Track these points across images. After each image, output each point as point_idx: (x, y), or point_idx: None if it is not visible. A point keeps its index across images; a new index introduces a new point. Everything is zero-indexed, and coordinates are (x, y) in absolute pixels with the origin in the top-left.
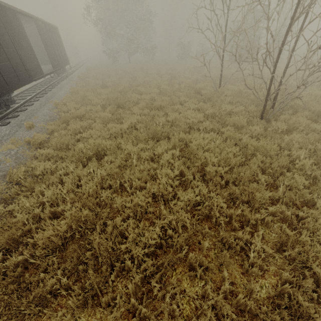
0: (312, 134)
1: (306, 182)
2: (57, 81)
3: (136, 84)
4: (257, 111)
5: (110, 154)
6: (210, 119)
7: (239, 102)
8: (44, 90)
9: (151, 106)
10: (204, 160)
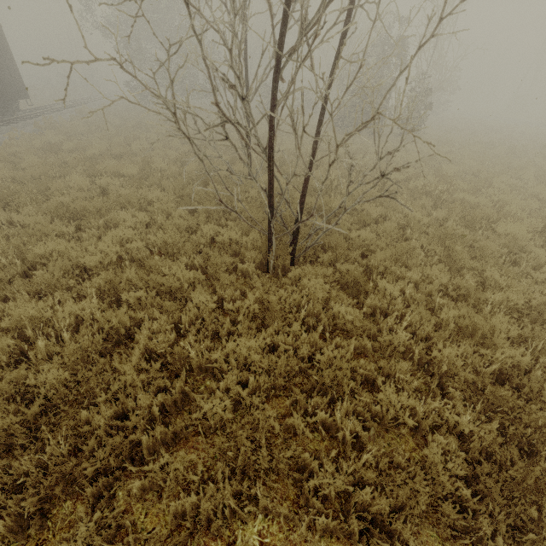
0: (311, 334)
1: None
2: None
3: (120, 152)
4: (262, 246)
5: None
6: (155, 255)
7: (255, 218)
8: None
9: (62, 208)
10: None
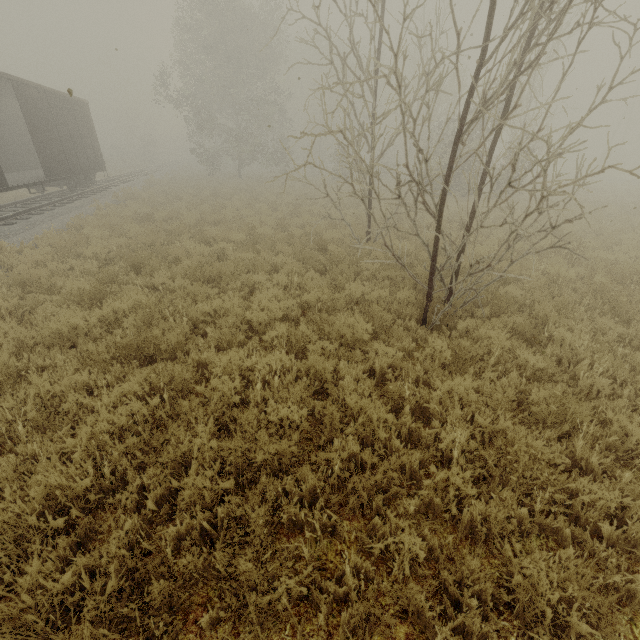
0: (511, 378)
1: (422, 557)
2: (62, 200)
3: (215, 220)
4: (416, 303)
5: (2, 393)
6: (309, 313)
7: (392, 277)
8: (14, 216)
9: (198, 271)
10: (191, 445)
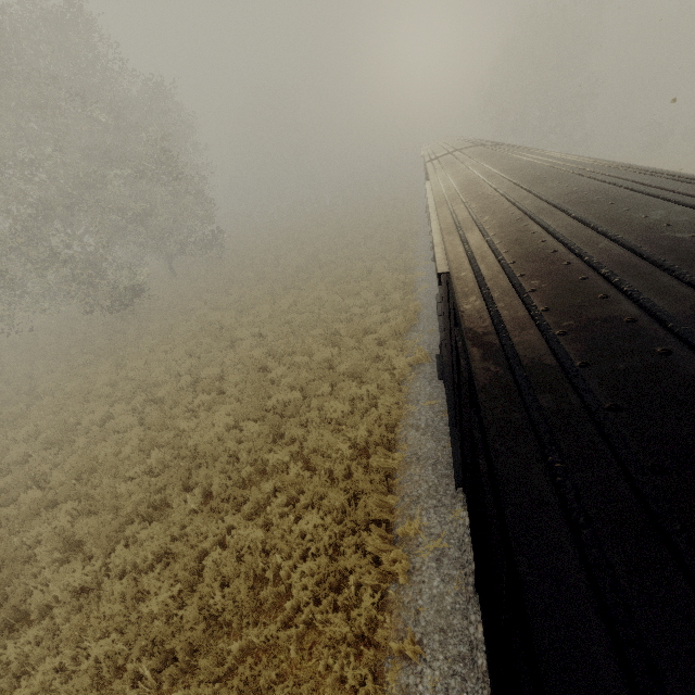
0: None
1: None
2: None
3: None
4: None
5: None
6: None
7: None
8: None
9: None
10: None
